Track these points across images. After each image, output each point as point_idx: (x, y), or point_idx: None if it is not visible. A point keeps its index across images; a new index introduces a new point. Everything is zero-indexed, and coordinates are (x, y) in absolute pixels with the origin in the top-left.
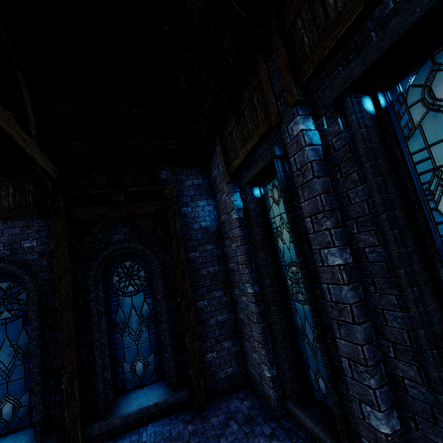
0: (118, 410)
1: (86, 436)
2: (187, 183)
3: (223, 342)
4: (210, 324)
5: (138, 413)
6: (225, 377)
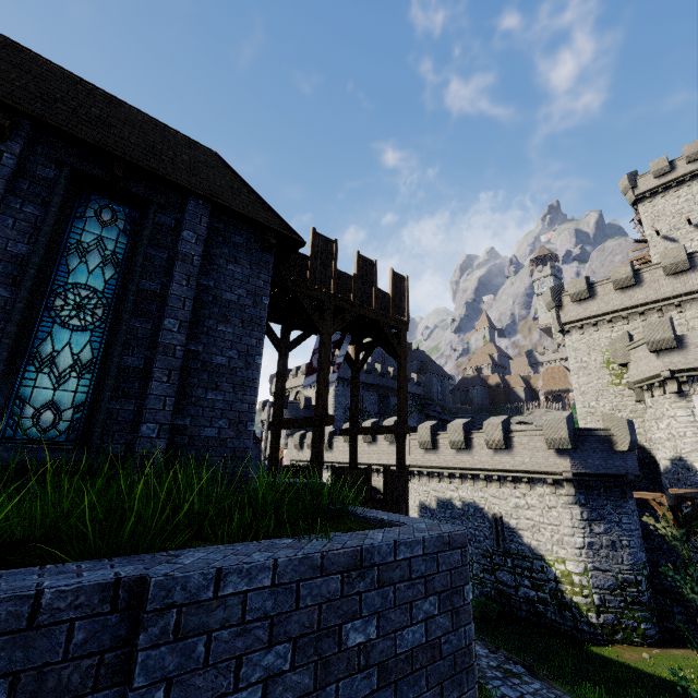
0: None
1: None
2: None
3: None
4: None
5: None
6: None
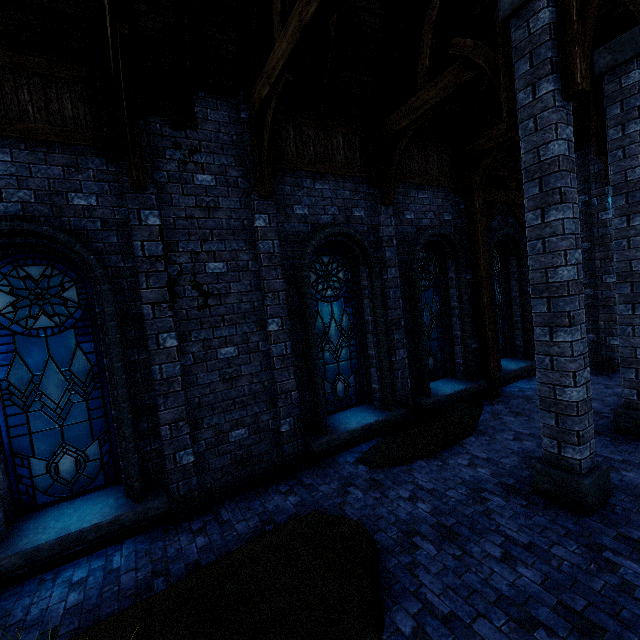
0: (503, 368)
1: (499, 380)
2: None
3: None
4: None
5: (520, 370)
6: None
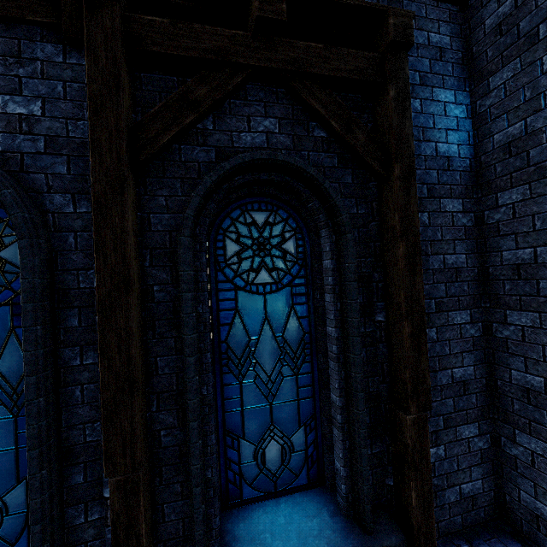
0: None
1: None
2: (415, 37)
3: (459, 425)
4: (438, 383)
5: None
6: (456, 501)
